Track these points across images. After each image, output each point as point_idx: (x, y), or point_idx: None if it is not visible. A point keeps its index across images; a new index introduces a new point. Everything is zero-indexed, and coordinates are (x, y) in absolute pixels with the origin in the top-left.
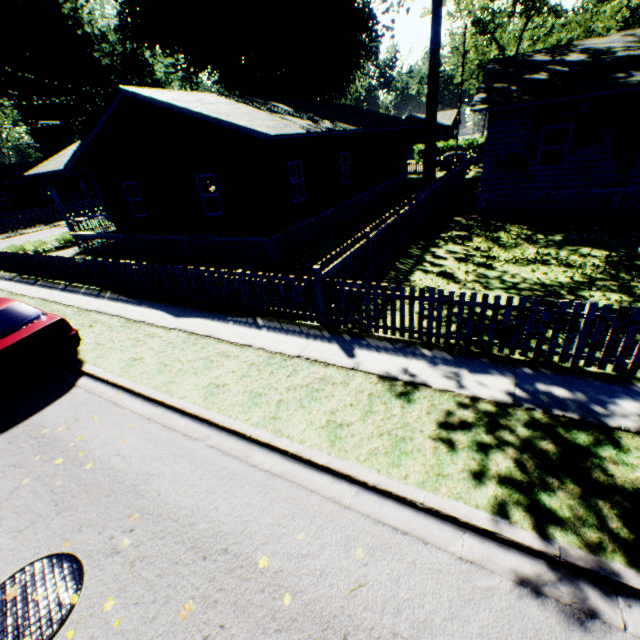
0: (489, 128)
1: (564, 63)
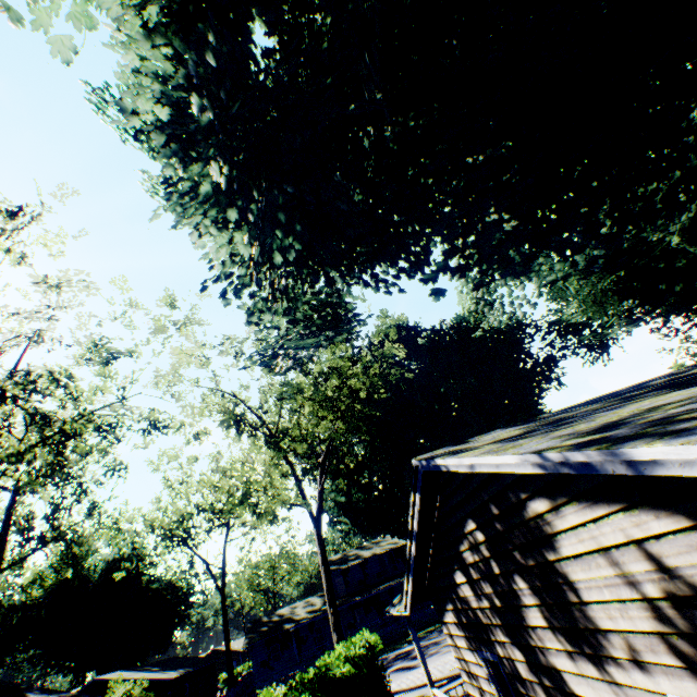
0: (252, 652)
1: (273, 620)
